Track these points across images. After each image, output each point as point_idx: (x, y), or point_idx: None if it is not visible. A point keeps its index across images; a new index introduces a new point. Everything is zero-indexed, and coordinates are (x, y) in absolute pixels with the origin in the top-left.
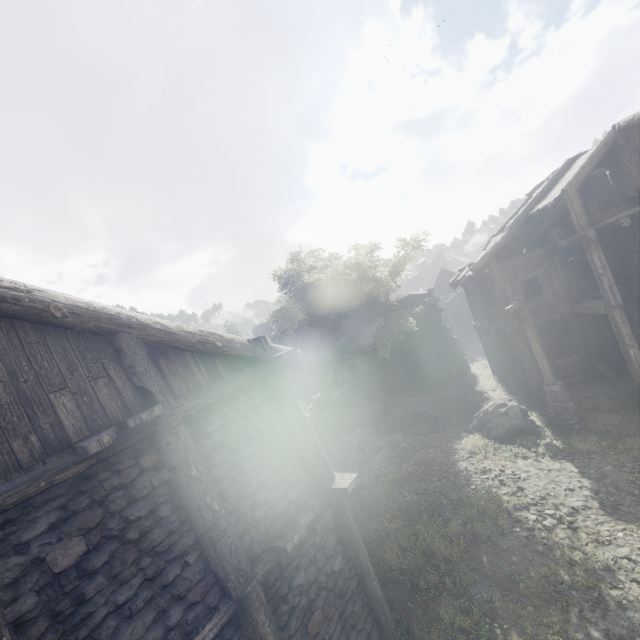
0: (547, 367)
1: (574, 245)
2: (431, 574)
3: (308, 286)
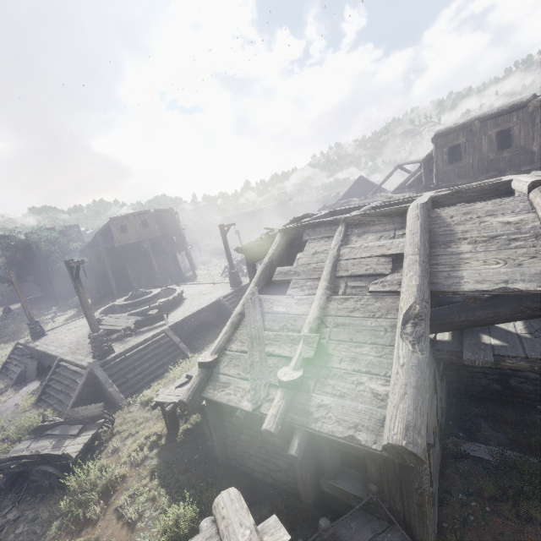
0: (90, 286)
1: (115, 247)
2: (6, 332)
3: (9, 244)
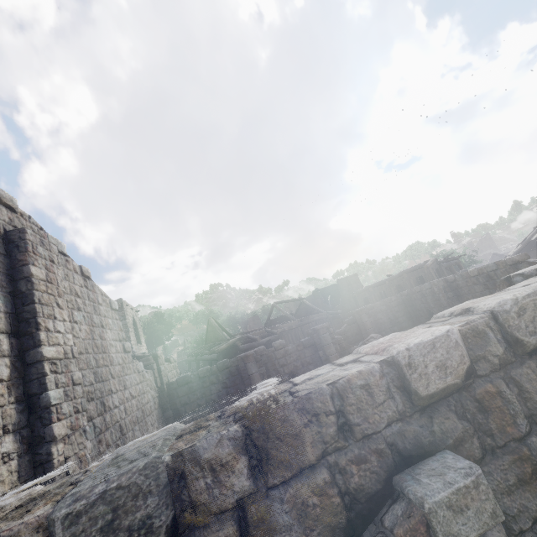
0: None
1: None
2: None
3: None
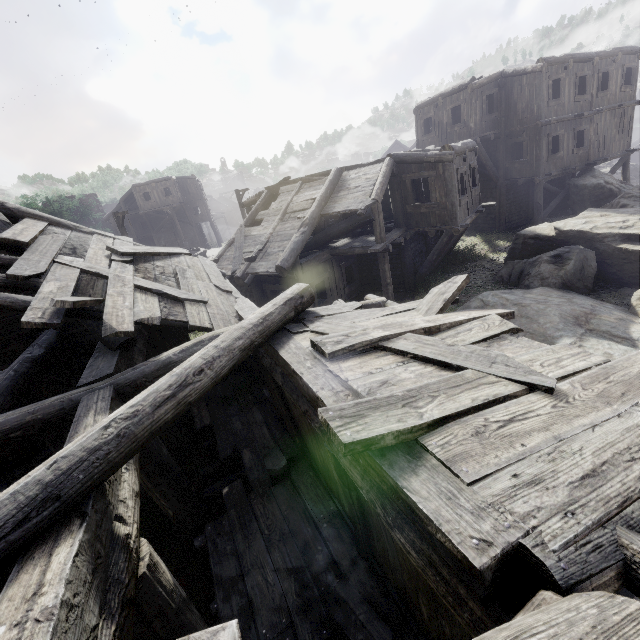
0: None
1: (139, 217)
2: None
3: None
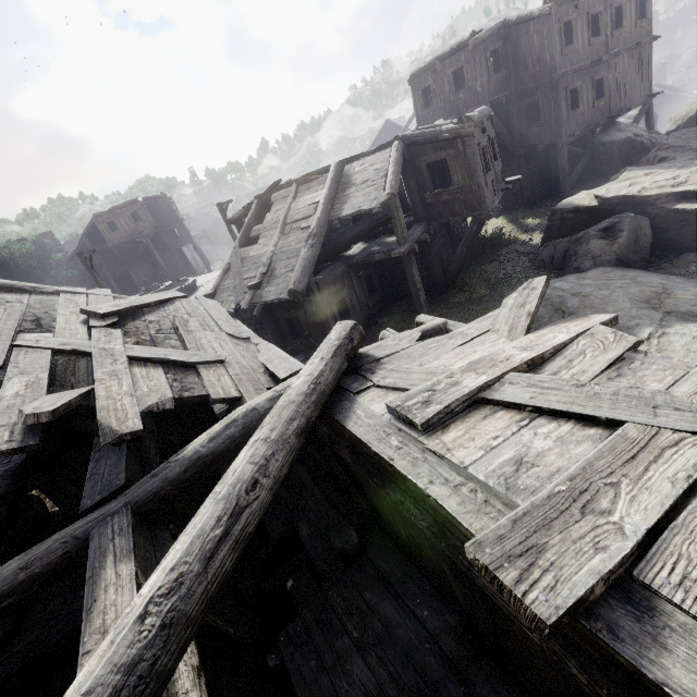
0: None
1: (109, 251)
2: None
3: None
